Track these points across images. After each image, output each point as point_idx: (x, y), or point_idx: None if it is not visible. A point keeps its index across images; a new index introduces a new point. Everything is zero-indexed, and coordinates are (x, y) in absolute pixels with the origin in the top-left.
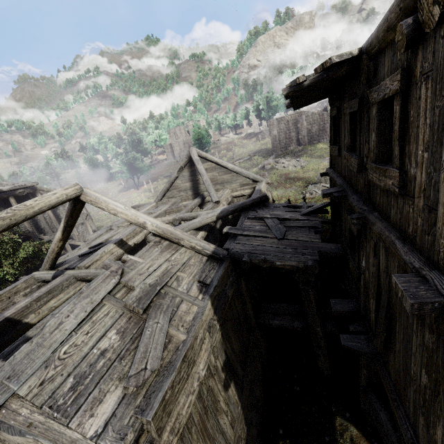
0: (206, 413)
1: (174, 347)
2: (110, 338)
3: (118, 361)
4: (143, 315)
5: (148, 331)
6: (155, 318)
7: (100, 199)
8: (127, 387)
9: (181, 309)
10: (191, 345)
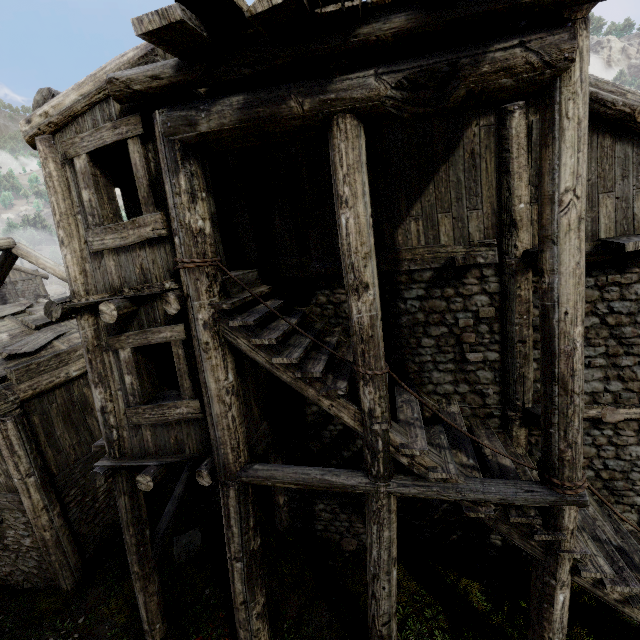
0: (73, 406)
1: (53, 351)
2: (2, 337)
3: (3, 347)
4: (36, 331)
5: (35, 337)
6: (44, 333)
7: (32, 254)
8: (2, 352)
9: (73, 336)
10: (67, 351)
